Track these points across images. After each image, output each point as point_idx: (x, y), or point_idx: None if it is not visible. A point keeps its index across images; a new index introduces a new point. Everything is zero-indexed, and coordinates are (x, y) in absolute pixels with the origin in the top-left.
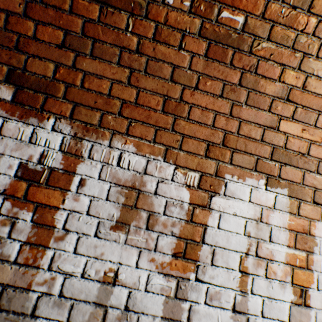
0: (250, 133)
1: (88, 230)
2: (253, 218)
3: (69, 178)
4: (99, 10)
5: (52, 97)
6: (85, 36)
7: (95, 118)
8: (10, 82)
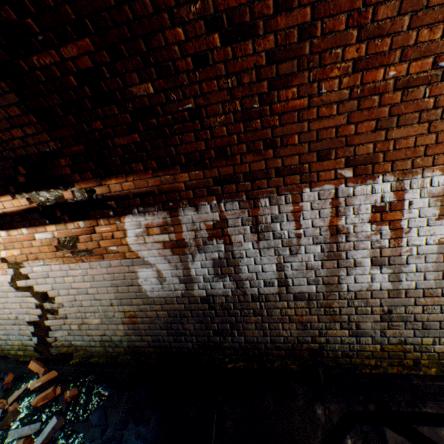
0: None
1: (421, 225)
2: None
3: (401, 203)
4: (400, 95)
5: (375, 164)
6: (390, 117)
7: (407, 165)
8: (348, 166)
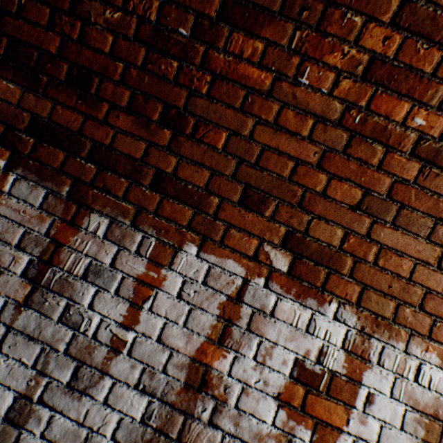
0: None
1: None
2: None
3: (353, 389)
4: (417, 169)
5: (335, 273)
6: (389, 199)
7: (388, 308)
8: (286, 247)
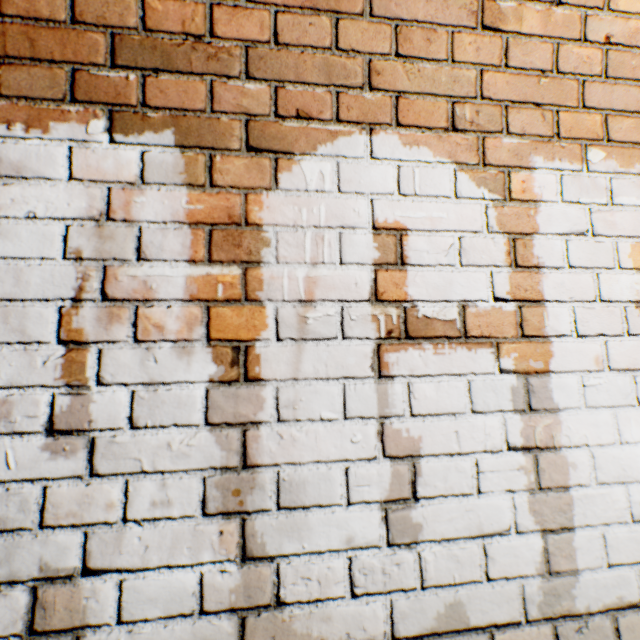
0: (36, 8)
1: None
2: (88, 216)
3: None
4: None
5: None
6: None
7: None
8: None
